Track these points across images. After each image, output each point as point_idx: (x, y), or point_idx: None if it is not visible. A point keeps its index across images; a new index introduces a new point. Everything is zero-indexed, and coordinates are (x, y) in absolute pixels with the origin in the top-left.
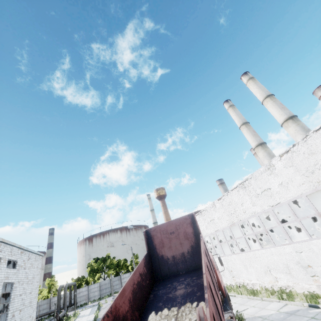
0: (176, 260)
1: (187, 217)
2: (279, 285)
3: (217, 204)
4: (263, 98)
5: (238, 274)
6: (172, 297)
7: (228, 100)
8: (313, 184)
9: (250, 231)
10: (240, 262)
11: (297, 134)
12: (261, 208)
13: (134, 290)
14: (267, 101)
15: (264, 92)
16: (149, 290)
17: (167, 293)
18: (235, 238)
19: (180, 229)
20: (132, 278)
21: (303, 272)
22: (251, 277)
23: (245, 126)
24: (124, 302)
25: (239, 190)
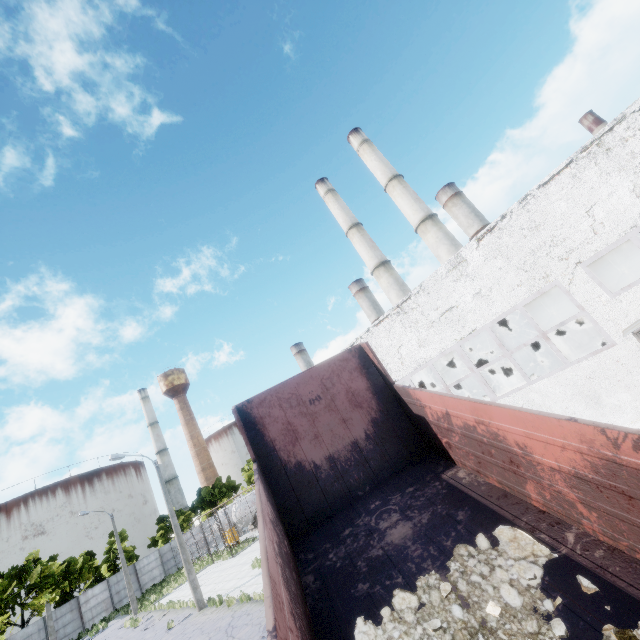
0: (340, 464)
1: (349, 356)
2: None
3: None
4: (387, 180)
5: None
6: (388, 554)
7: (325, 179)
8: (536, 284)
9: None
10: None
11: (439, 244)
12: (439, 348)
13: (283, 575)
14: (394, 186)
15: (389, 169)
16: (295, 566)
17: (360, 550)
18: None
19: (336, 388)
20: (267, 537)
21: None
22: None
23: (357, 230)
24: (288, 626)
25: (394, 322)
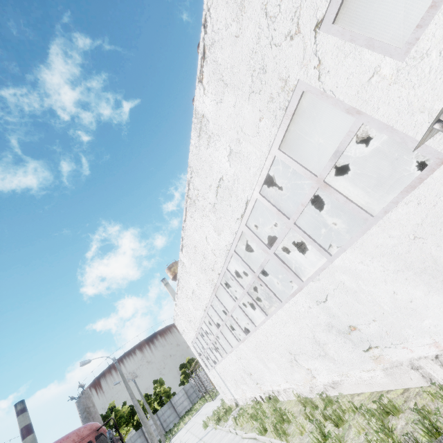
0: None
1: None
2: (320, 384)
3: (185, 260)
4: None
5: (260, 377)
6: None
7: None
8: (277, 104)
9: (275, 279)
10: (253, 354)
11: None
12: (231, 233)
13: None
14: None
15: None
16: None
17: None
18: (230, 313)
19: None
20: None
21: (346, 346)
22: (277, 379)
23: None
24: None
25: (192, 214)
